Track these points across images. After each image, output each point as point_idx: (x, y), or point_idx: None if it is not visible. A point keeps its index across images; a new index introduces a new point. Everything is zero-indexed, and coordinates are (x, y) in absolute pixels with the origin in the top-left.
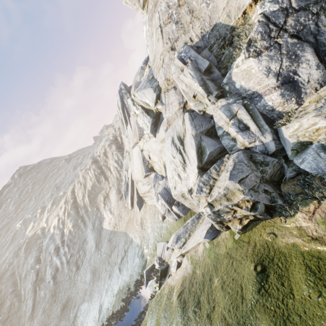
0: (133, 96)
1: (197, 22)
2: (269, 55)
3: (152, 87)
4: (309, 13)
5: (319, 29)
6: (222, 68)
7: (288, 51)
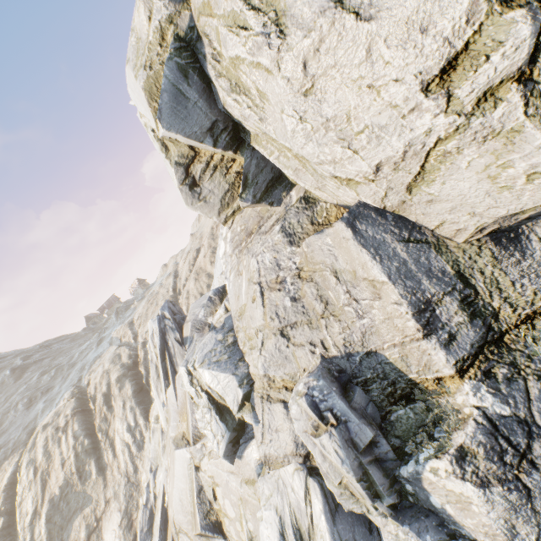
0: (192, 367)
1: (337, 323)
2: (508, 498)
3: (235, 373)
4: None
5: None
6: (392, 434)
7: None
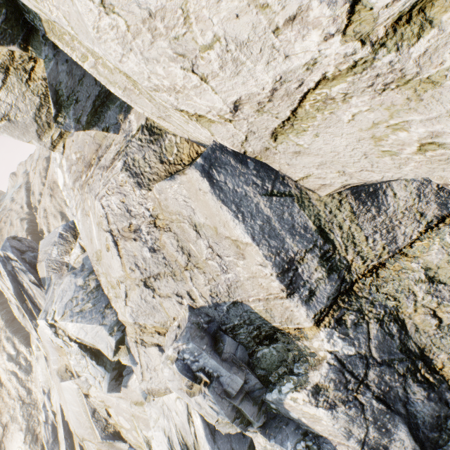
0: (52, 321)
1: (202, 276)
2: (348, 414)
3: (102, 323)
4: (395, 371)
5: (408, 395)
6: (259, 367)
7: (375, 418)
